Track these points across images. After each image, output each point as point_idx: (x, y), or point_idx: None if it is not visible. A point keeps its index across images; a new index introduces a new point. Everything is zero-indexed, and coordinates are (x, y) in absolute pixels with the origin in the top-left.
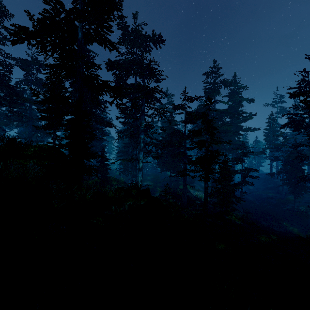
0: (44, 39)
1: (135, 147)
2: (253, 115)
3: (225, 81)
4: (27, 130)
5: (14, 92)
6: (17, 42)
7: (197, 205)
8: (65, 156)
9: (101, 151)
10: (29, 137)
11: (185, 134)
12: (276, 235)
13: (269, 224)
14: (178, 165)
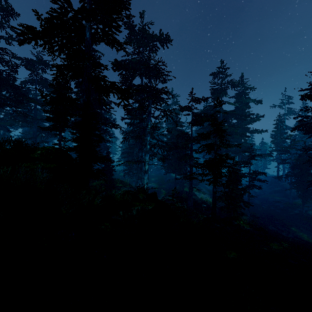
0: (51, 39)
1: (140, 149)
2: (261, 116)
3: (233, 82)
4: (31, 129)
5: (20, 92)
6: (24, 42)
7: (203, 209)
8: (73, 160)
9: (106, 153)
10: (34, 137)
11: (191, 136)
12: (287, 242)
13: (277, 229)
14: (183, 167)
